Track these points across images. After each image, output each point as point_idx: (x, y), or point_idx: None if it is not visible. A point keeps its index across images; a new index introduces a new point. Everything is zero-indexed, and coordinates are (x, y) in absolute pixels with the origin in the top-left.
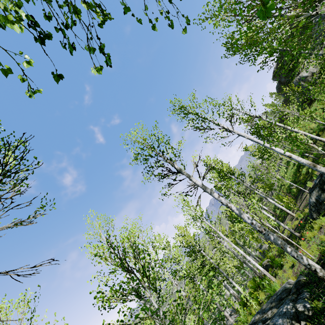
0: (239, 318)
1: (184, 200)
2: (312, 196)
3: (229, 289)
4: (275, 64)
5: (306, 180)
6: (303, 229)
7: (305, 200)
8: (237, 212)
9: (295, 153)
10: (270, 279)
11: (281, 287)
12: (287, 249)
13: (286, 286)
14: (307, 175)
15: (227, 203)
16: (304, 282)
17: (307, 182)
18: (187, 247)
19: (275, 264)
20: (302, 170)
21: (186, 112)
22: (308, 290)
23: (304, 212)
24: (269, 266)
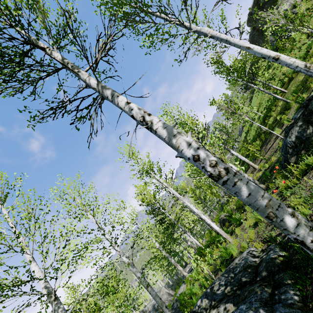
0: (191, 276)
1: (78, 129)
2: (291, 133)
3: (187, 241)
4: (252, 4)
5: (273, 128)
6: (270, 180)
7: (271, 150)
8: (165, 134)
9: (261, 106)
10: (226, 239)
11: (240, 257)
12: (286, 220)
13: (248, 259)
14: (275, 124)
15: (145, 115)
16: (283, 261)
17: (276, 129)
18: (148, 205)
19: (233, 220)
20: (269, 119)
21: (118, 0)
22: (294, 282)
23: (269, 161)
24: (226, 221)
